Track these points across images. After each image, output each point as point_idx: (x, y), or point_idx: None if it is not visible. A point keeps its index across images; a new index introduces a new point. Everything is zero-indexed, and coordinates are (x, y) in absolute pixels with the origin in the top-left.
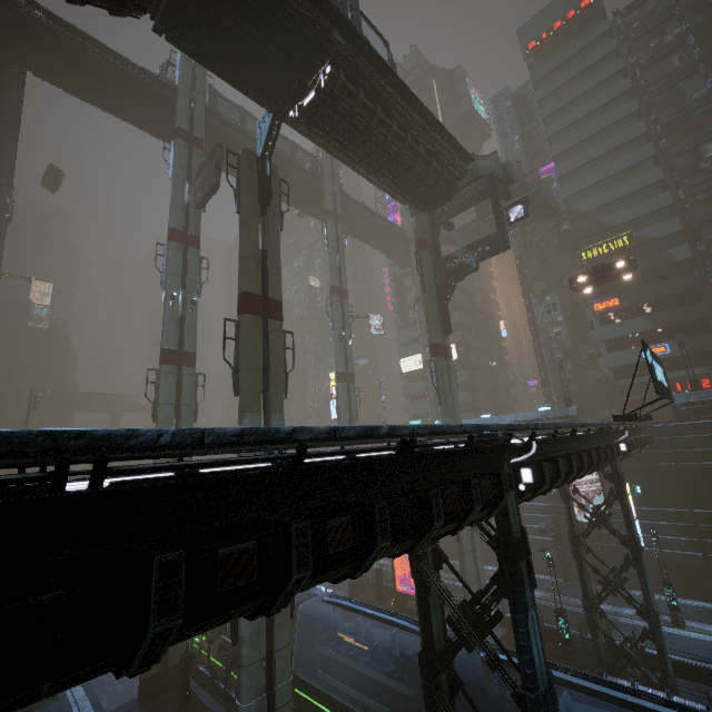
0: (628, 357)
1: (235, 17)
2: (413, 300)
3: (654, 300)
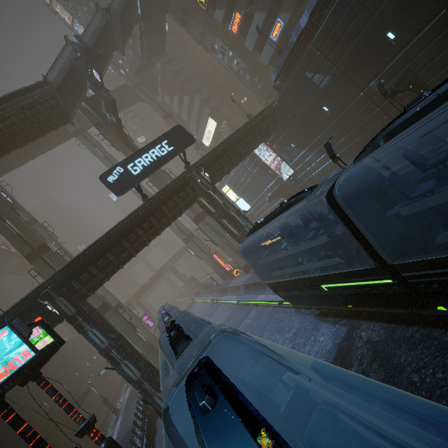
0: (269, 49)
1: None
2: (177, 109)
3: None
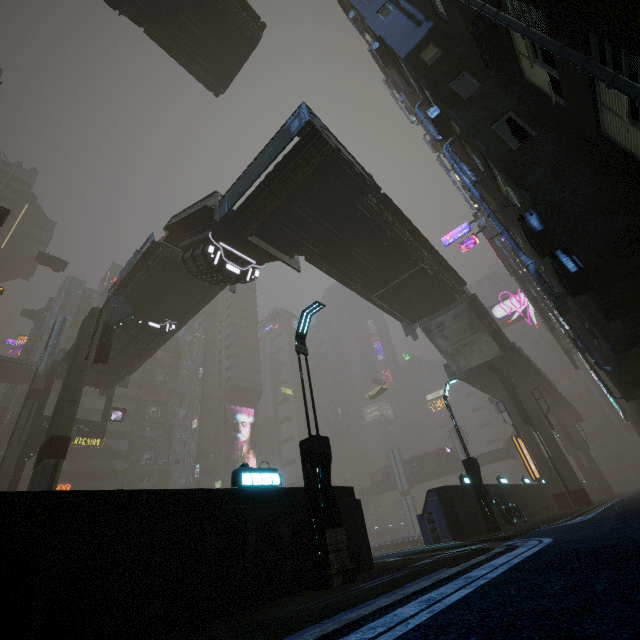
0: None
1: (185, 289)
2: None
3: None
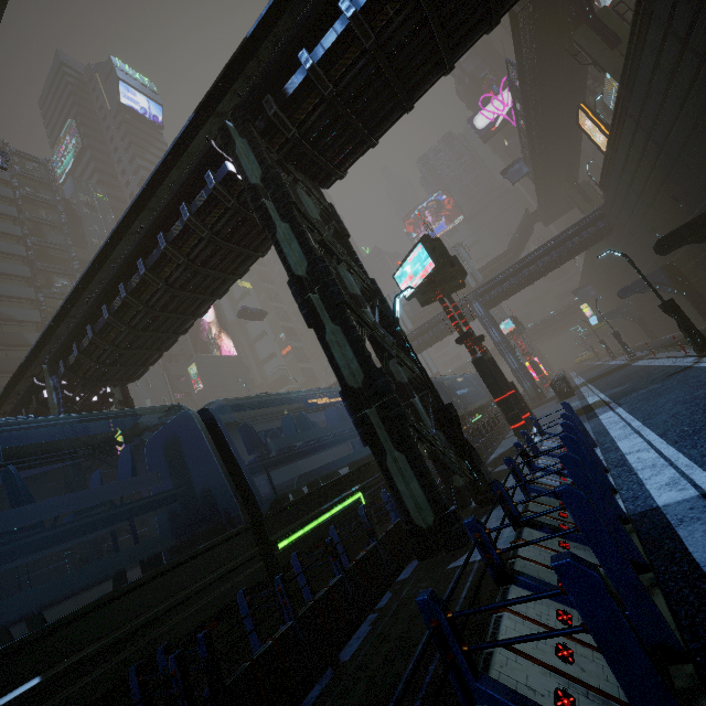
0: None
1: None
2: None
3: (4, 374)
